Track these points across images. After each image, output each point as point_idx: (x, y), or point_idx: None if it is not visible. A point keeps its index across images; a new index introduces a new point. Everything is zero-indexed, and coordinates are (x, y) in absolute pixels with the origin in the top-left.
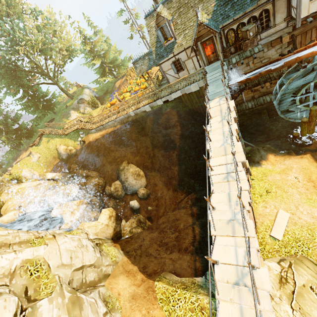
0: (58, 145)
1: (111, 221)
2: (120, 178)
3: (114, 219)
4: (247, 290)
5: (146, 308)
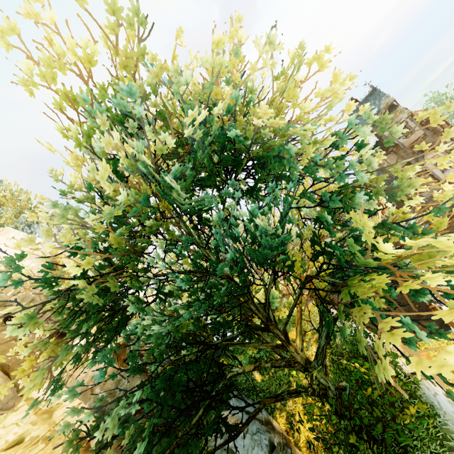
0: None
1: None
2: None
3: None
4: None
5: None
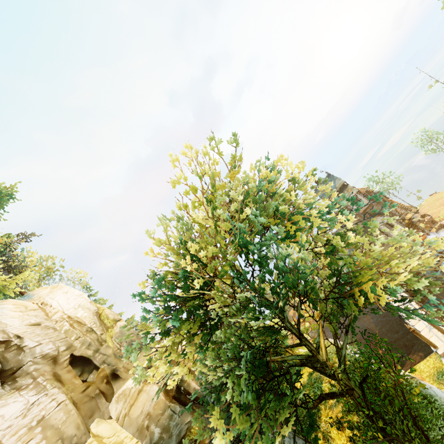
0: None
1: None
2: None
3: None
4: (433, 328)
5: None
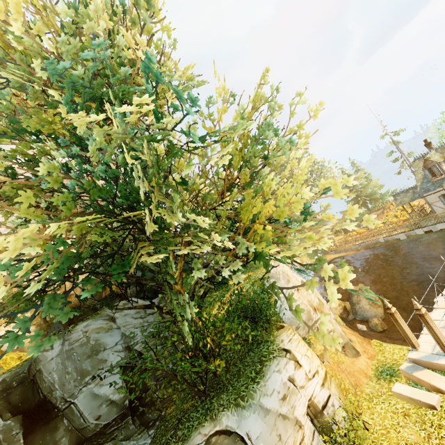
0: (294, 259)
1: (339, 307)
2: (350, 299)
3: (342, 307)
4: None
5: (361, 340)
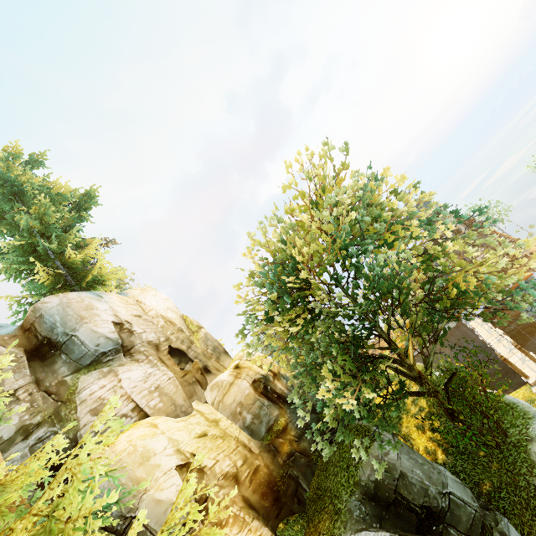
0: None
1: None
2: None
3: None
4: (527, 361)
5: None
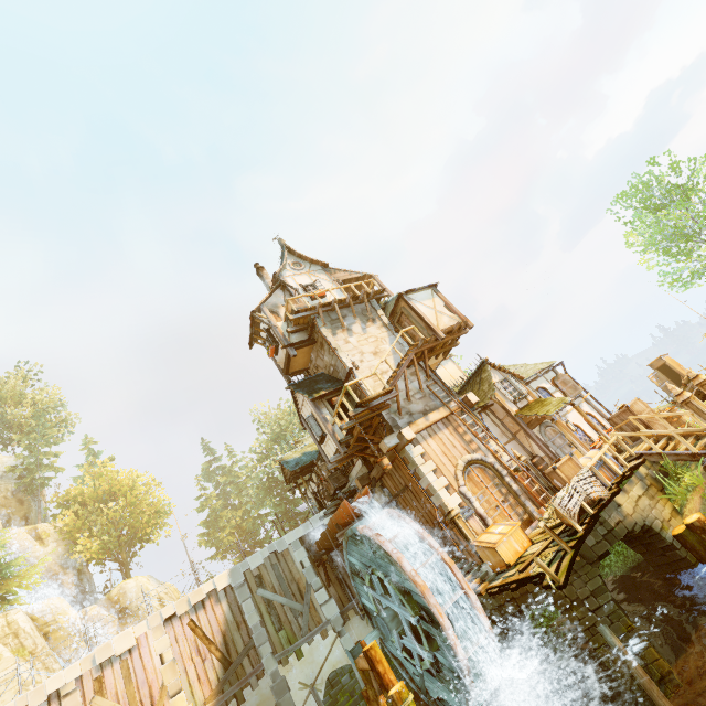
0: None
1: None
2: None
3: None
4: None
5: None
